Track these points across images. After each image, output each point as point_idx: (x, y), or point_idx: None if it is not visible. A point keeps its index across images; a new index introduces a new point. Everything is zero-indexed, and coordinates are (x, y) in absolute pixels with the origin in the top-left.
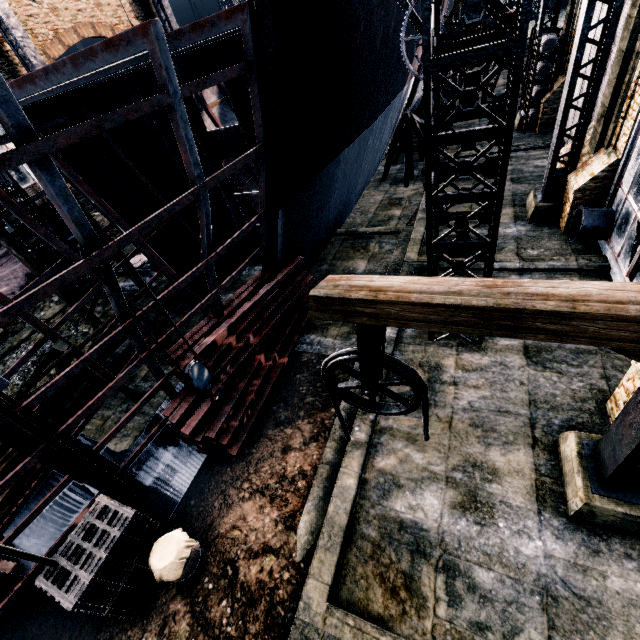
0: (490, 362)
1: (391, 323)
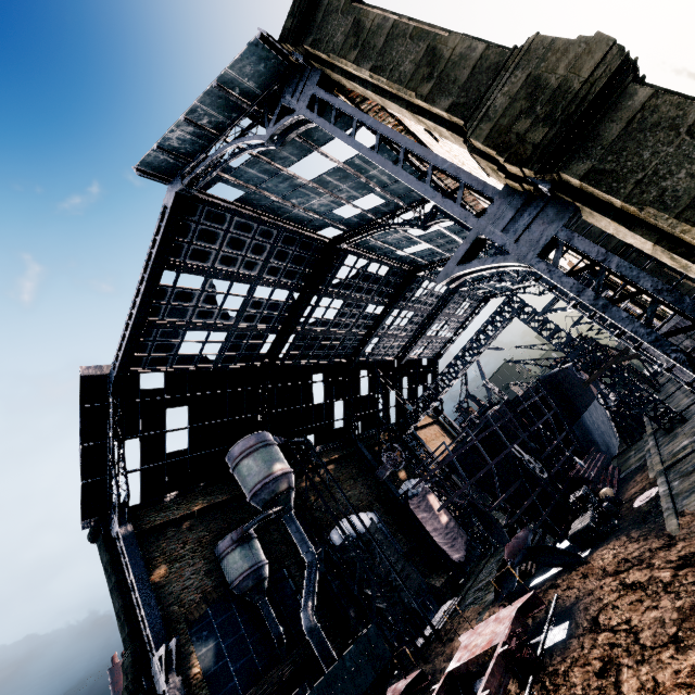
0: (692, 420)
1: (594, 379)
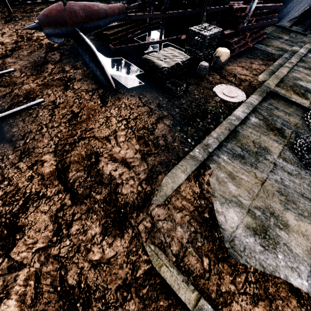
0: None
1: None
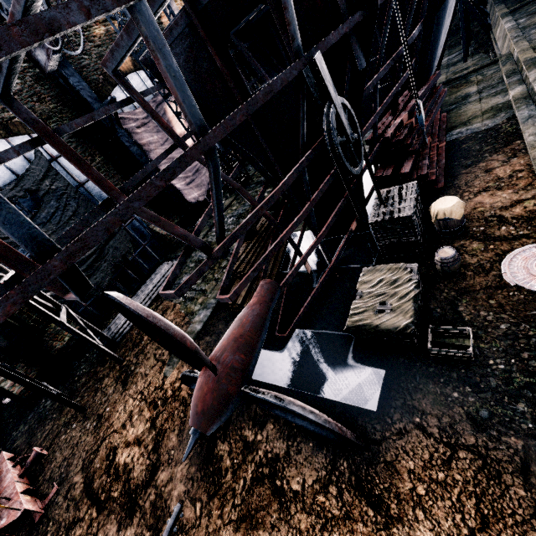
0: None
1: None
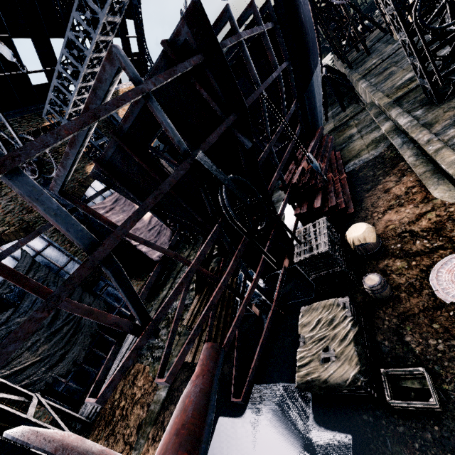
0: None
1: None
